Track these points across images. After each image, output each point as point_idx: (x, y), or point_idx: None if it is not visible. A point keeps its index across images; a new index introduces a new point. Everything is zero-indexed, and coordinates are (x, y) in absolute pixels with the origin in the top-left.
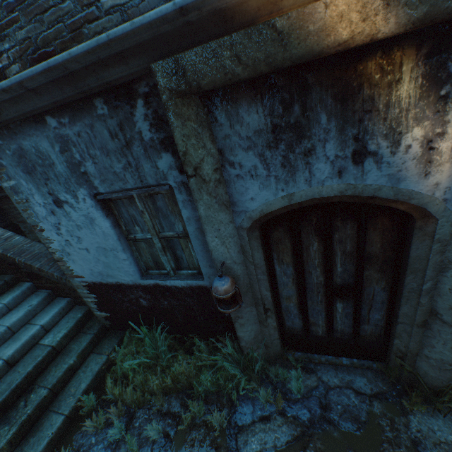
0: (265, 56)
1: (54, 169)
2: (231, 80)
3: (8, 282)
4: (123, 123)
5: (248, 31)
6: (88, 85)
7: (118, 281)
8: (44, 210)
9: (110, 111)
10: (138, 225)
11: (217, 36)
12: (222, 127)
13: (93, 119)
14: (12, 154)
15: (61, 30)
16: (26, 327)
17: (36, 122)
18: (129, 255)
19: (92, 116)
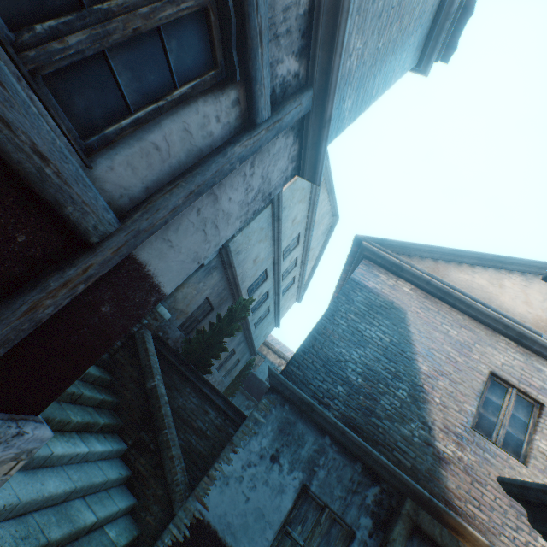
0: (450, 546)
1: (299, 448)
2: (433, 537)
3: (118, 425)
4: (362, 482)
5: (449, 532)
6: (367, 460)
7: (234, 546)
8: (258, 448)
9: (361, 472)
10: (302, 526)
11: (431, 513)
12: (412, 544)
13: (349, 464)
14: (285, 416)
15: (371, 434)
16: (107, 494)
17: (319, 429)
18: (273, 538)
19: (350, 462)
